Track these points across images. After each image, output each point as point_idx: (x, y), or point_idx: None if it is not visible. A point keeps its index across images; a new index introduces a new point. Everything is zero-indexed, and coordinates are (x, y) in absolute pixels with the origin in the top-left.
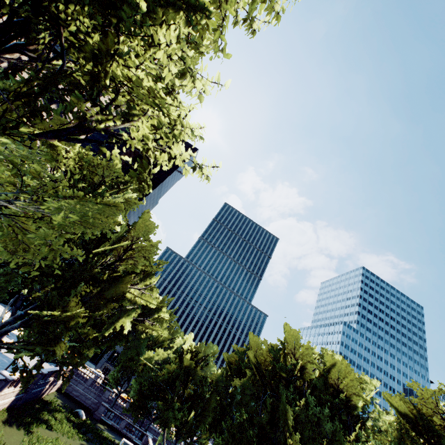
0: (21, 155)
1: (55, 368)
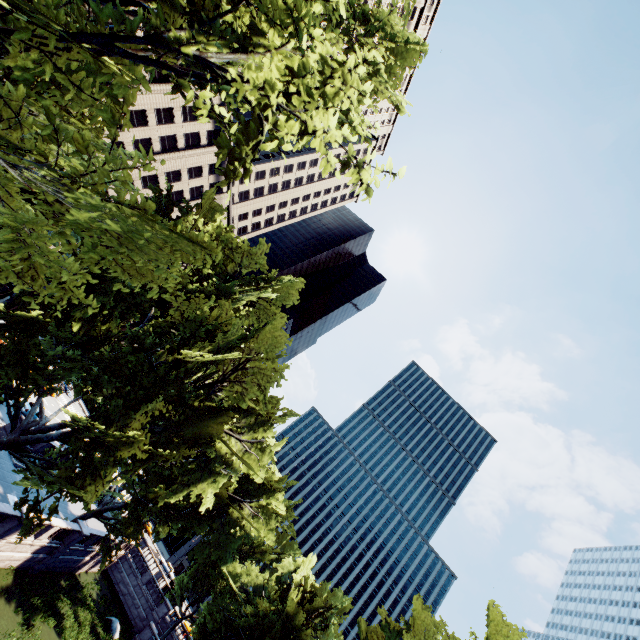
0: (96, 143)
1: (104, 533)
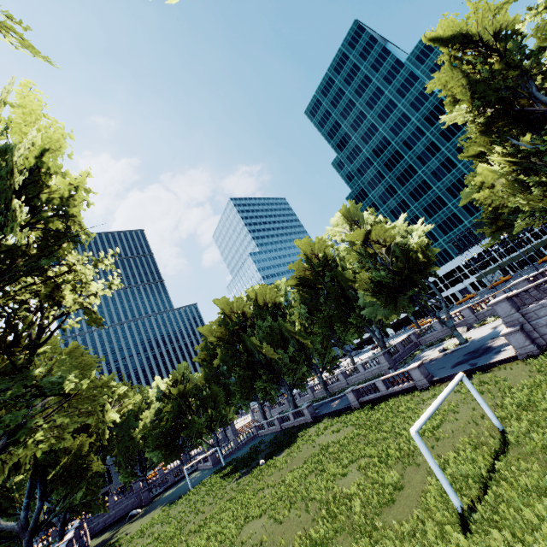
0: None
1: (76, 523)
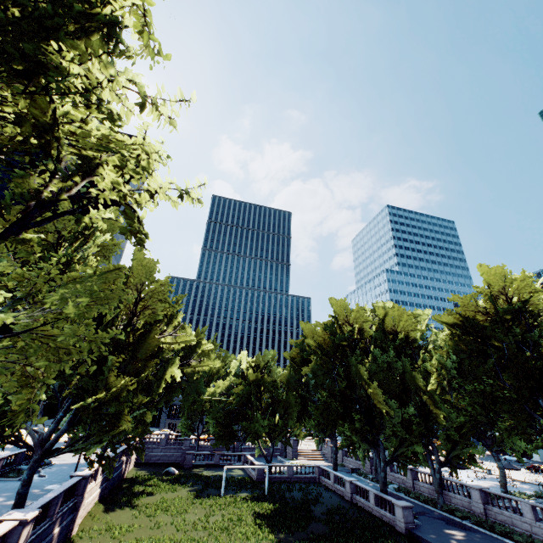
0: None
1: (122, 448)
